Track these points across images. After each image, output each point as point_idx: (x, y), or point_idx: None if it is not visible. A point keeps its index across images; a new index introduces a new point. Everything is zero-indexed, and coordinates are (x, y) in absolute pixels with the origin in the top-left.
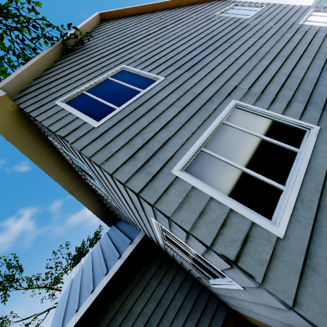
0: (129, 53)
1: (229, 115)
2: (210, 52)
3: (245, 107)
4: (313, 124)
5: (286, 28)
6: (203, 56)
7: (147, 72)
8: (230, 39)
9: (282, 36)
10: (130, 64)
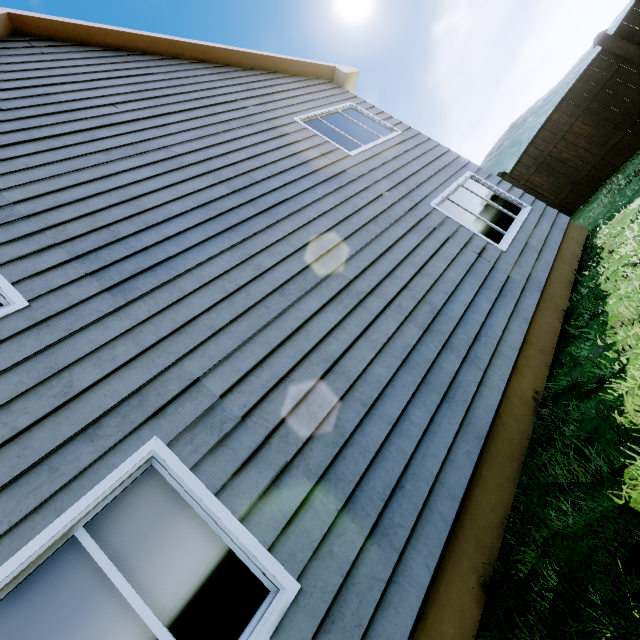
0: None
1: (116, 496)
2: (212, 236)
3: (171, 471)
4: (293, 572)
5: (402, 210)
6: (184, 246)
7: None
8: (281, 205)
9: (386, 230)
10: None
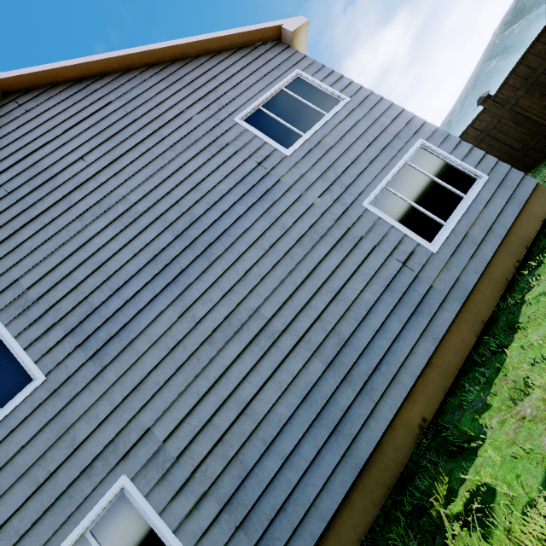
0: (16, 264)
1: (105, 512)
2: (159, 292)
3: (134, 498)
4: None
5: (331, 221)
6: (139, 308)
7: (23, 351)
8: (215, 243)
9: (309, 252)
10: (5, 308)
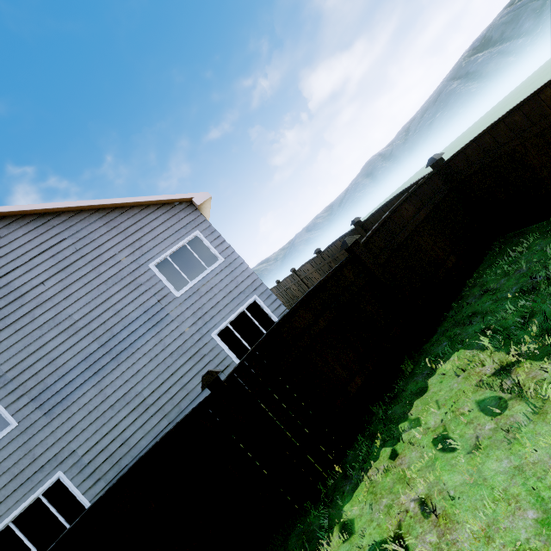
0: None
1: (49, 486)
2: (87, 379)
3: (64, 480)
4: None
5: (191, 343)
6: (74, 388)
7: (4, 409)
8: (124, 352)
9: (176, 361)
10: None
